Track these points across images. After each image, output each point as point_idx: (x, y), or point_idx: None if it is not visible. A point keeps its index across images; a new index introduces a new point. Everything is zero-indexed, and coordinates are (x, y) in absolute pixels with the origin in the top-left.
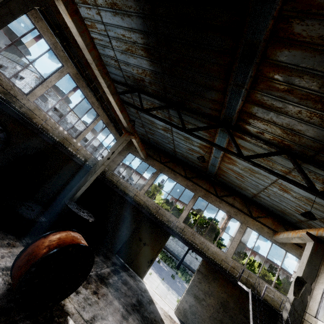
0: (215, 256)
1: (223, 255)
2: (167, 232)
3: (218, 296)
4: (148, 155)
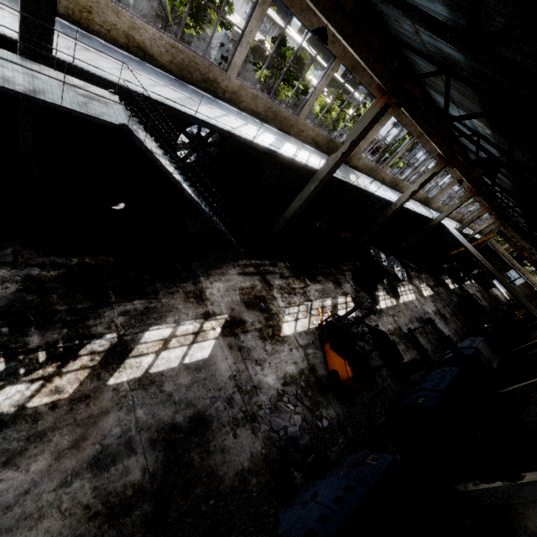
0: (532, 281)
1: (536, 282)
2: (511, 268)
3: (526, 293)
4: (512, 229)
